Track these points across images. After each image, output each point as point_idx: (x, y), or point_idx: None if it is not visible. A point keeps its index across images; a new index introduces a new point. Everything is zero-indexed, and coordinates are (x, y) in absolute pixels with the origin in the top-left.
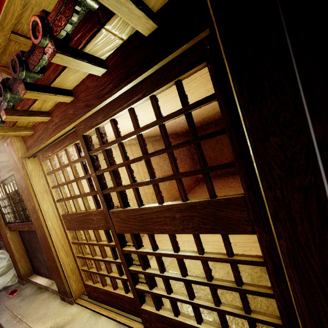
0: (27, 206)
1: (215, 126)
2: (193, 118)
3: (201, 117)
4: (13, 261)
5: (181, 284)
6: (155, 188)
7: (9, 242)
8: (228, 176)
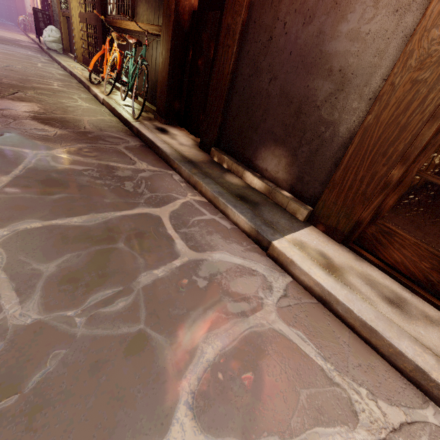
0: None
1: None
2: None
3: None
4: (62, 38)
5: None
6: (92, 6)
7: (61, 23)
8: None
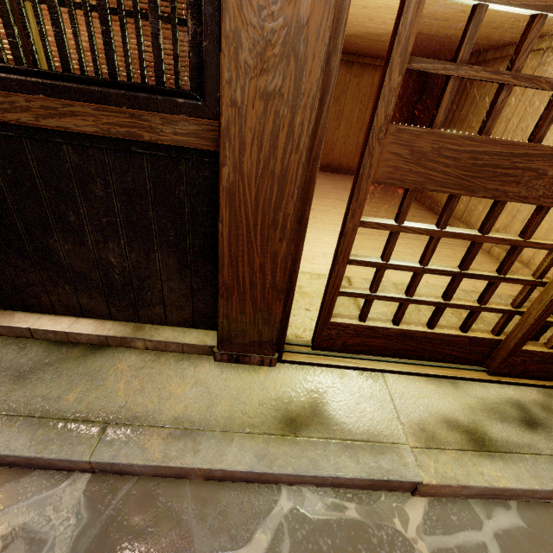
0: (236, 4)
1: (350, 66)
2: (429, 20)
3: (428, 27)
4: None
5: (455, 317)
6: None
7: None
8: (327, 172)
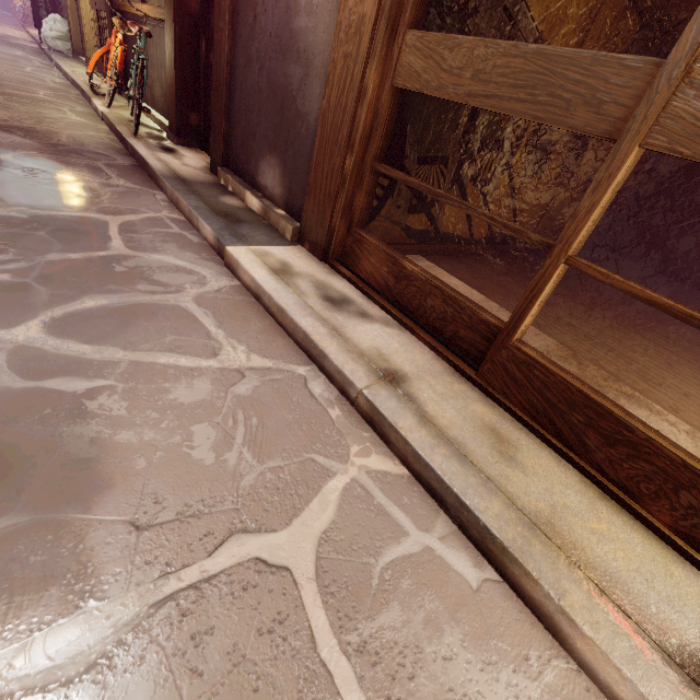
0: None
1: None
2: None
3: None
4: (70, 33)
5: None
6: None
7: (69, 10)
8: None
